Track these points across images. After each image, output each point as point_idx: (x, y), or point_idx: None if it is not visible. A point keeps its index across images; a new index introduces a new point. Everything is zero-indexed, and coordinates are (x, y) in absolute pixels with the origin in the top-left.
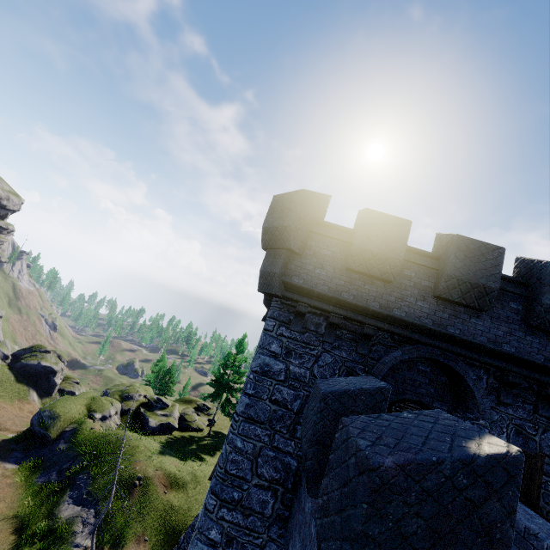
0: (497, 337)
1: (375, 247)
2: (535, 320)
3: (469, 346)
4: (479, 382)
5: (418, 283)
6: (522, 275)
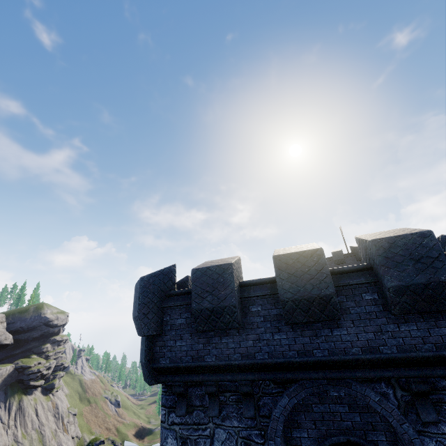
0: (369, 341)
1: (208, 303)
2: (394, 308)
3: (347, 365)
4: (386, 402)
5: (267, 314)
6: (365, 256)
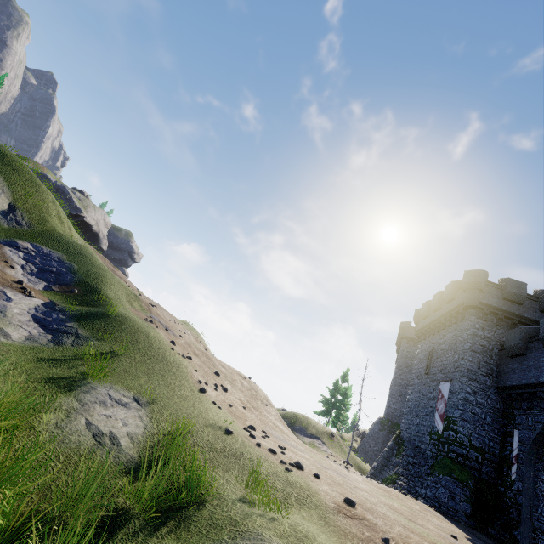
0: None
1: (515, 291)
2: None
3: None
4: None
5: (532, 306)
6: None
